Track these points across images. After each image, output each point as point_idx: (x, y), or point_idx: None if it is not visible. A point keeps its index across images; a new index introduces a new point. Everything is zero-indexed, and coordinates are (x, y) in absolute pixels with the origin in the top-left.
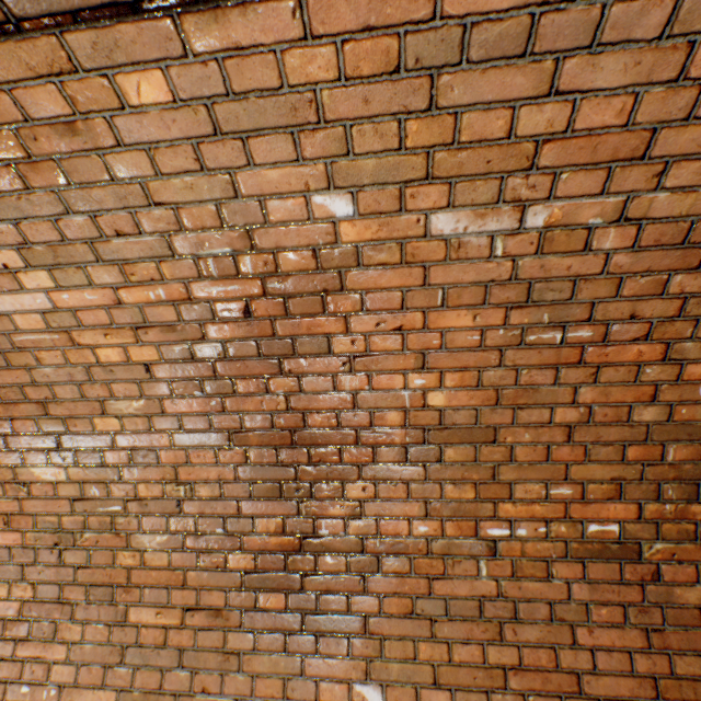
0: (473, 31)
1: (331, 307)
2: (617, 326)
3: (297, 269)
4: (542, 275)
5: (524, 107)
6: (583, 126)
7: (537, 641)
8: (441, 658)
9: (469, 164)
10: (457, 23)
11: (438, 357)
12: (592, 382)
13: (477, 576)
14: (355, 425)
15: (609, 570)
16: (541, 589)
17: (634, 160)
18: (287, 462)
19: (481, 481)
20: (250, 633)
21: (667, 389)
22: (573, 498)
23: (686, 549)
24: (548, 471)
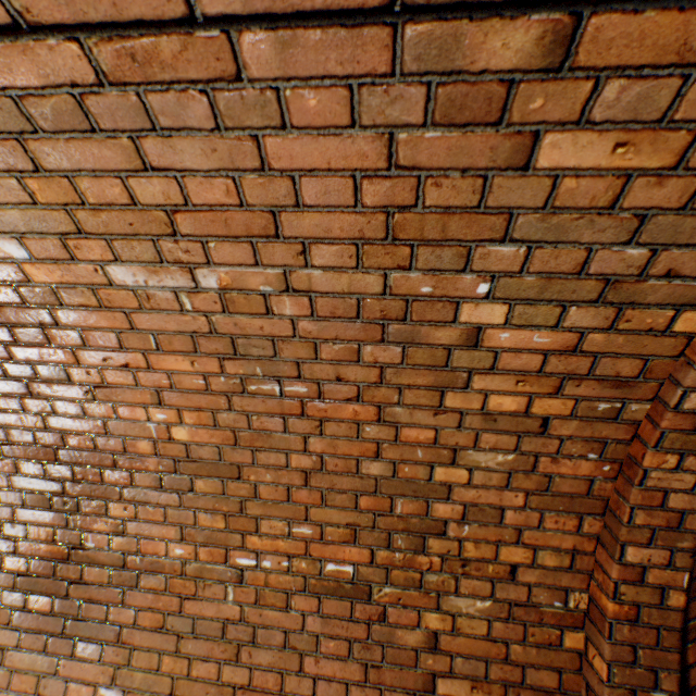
0: (26, 103)
1: (55, 339)
2: (328, 386)
3: (6, 302)
4: (241, 332)
5: (131, 178)
6: (201, 201)
7: (269, 665)
8: (182, 672)
9: (114, 224)
10: (3, 94)
11: (173, 396)
12: (319, 434)
13: (224, 600)
14: (111, 449)
15: (342, 607)
16: (280, 618)
17: (272, 237)
18: (55, 477)
19: (231, 513)
20: (17, 631)
21: (389, 447)
22: (314, 538)
23: (412, 595)
24: (291, 510)
